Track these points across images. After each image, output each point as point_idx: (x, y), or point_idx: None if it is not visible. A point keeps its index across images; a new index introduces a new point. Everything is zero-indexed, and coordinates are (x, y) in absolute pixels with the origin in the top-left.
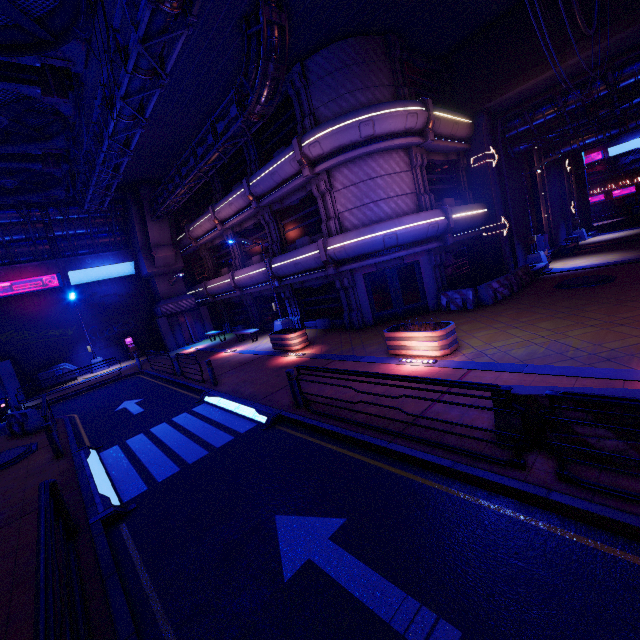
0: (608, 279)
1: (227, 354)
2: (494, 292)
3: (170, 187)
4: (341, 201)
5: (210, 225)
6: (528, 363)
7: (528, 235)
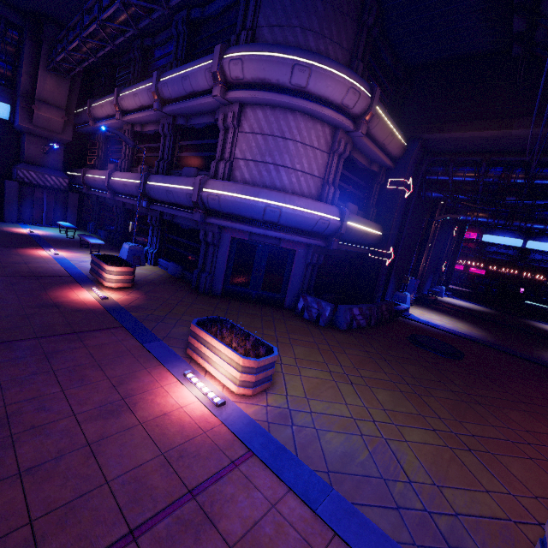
0: (458, 355)
1: (42, 254)
2: (352, 318)
3: (70, 35)
4: (242, 146)
5: (111, 109)
6: (335, 484)
7: (404, 273)
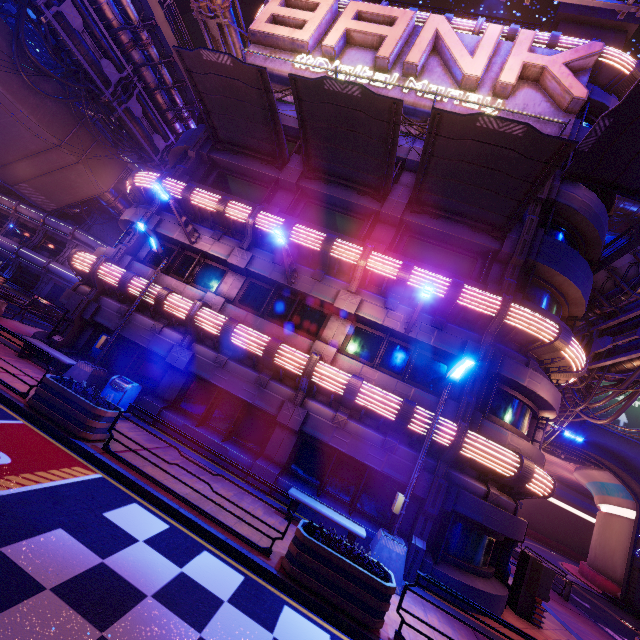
0: None
1: None
2: None
3: None
4: None
5: (9, 205)
6: None
7: None
